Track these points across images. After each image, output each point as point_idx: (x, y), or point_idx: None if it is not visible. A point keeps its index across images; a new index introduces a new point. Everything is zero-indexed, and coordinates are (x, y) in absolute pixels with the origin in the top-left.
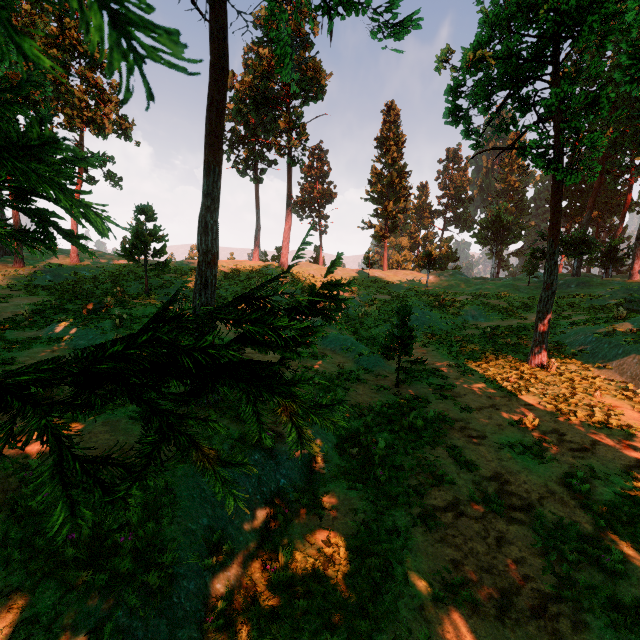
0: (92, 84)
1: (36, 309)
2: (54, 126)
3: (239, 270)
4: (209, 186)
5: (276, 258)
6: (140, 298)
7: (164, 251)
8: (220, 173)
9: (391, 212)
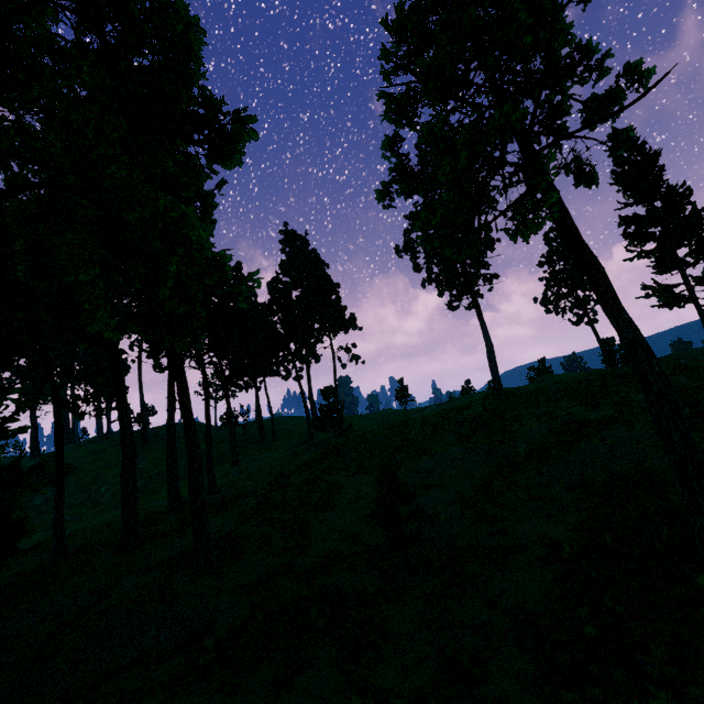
0: (326, 306)
1: (272, 480)
2: (311, 344)
3: (447, 410)
4: (183, 418)
5: (540, 373)
6: (328, 462)
7: (340, 419)
8: (186, 408)
9: (676, 259)
